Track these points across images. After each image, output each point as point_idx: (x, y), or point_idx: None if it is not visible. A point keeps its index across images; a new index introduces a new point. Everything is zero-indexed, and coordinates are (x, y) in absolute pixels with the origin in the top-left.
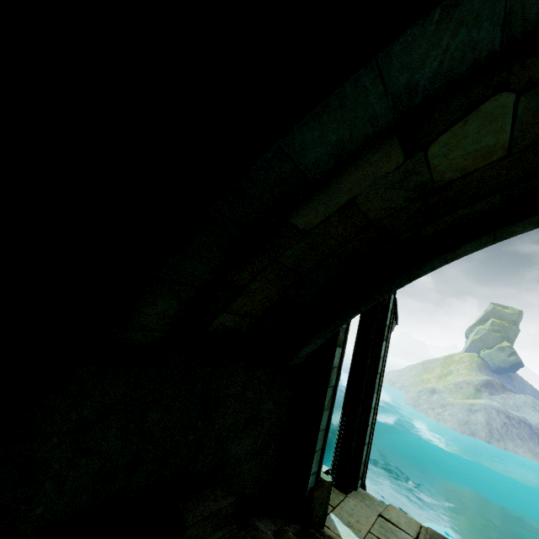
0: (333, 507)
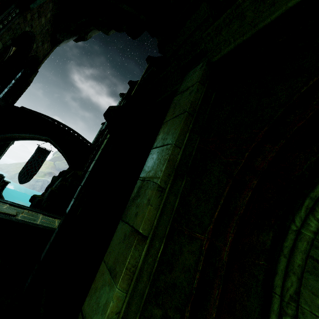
0: None
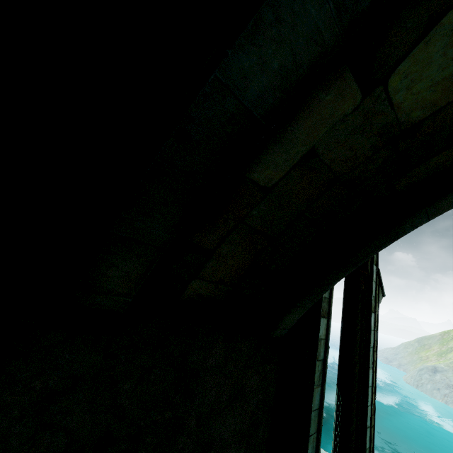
0: None
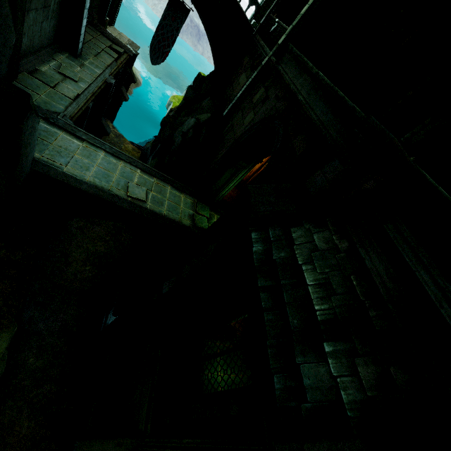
0: (107, 28)
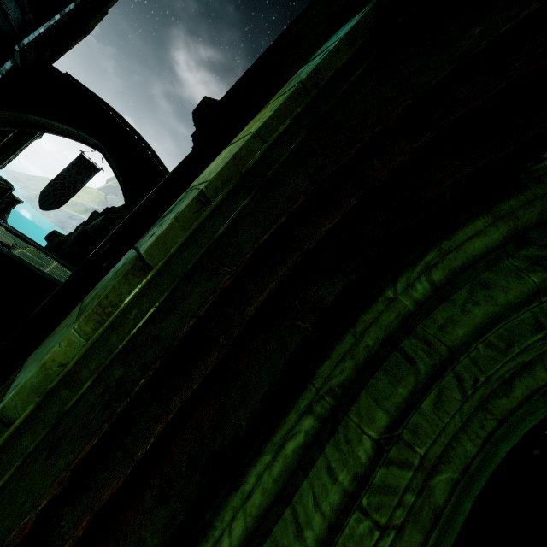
0: None
